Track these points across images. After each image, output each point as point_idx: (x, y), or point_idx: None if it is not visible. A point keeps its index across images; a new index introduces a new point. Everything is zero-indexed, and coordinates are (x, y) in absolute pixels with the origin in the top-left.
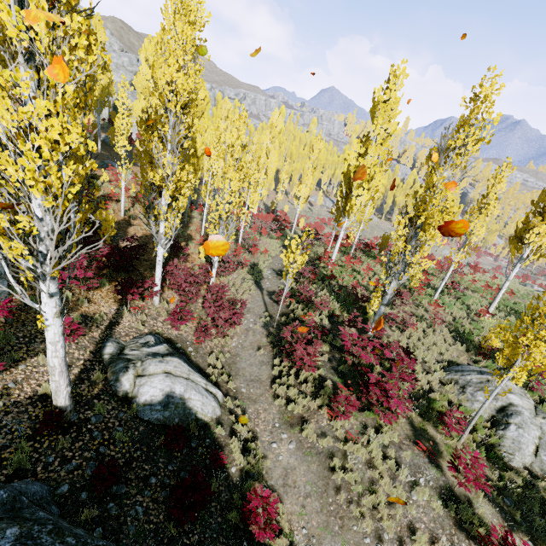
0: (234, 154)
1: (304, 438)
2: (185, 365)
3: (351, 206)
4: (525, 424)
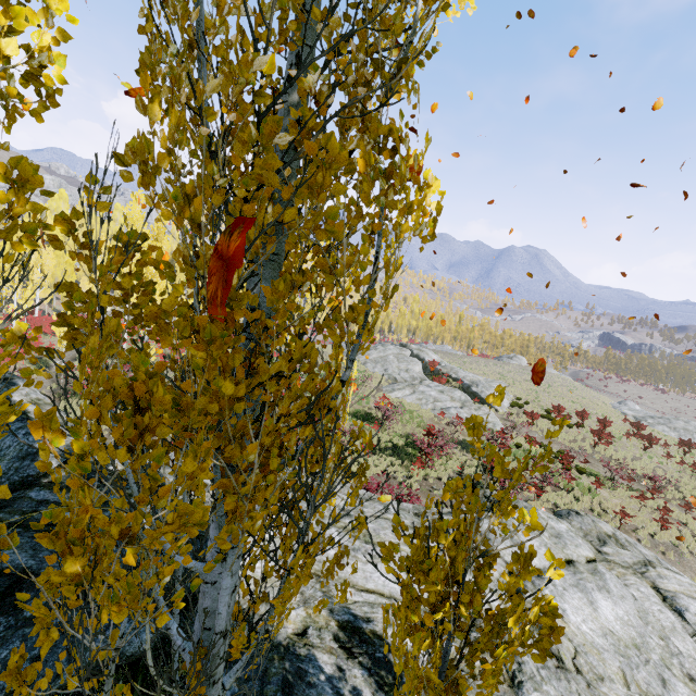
0: None
1: None
2: None
3: None
4: None
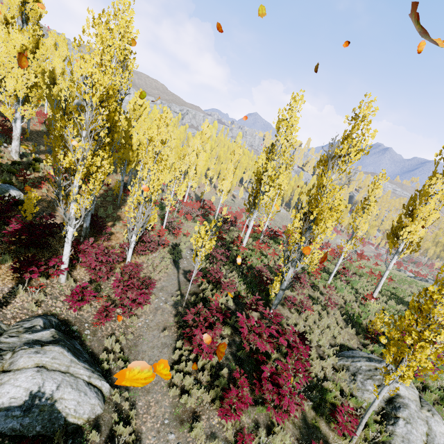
0: (154, 148)
1: (192, 439)
2: (68, 355)
3: (260, 200)
4: (413, 418)
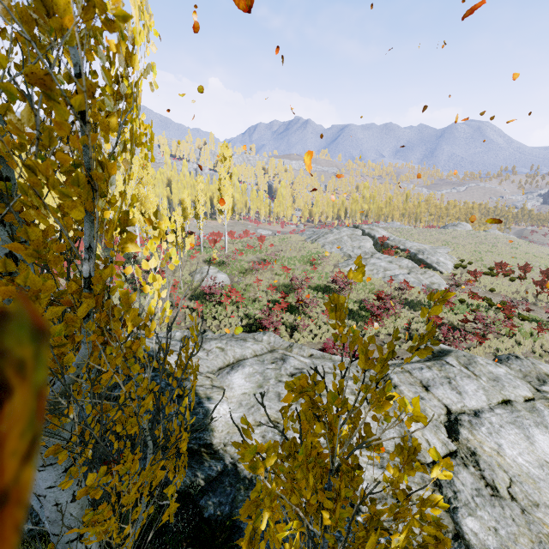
0: None
1: None
2: None
3: (134, 214)
4: (210, 276)
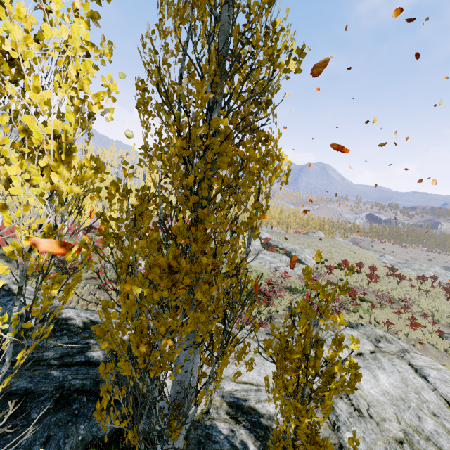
0: None
1: None
2: None
3: None
4: None
